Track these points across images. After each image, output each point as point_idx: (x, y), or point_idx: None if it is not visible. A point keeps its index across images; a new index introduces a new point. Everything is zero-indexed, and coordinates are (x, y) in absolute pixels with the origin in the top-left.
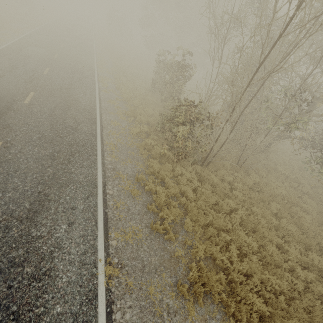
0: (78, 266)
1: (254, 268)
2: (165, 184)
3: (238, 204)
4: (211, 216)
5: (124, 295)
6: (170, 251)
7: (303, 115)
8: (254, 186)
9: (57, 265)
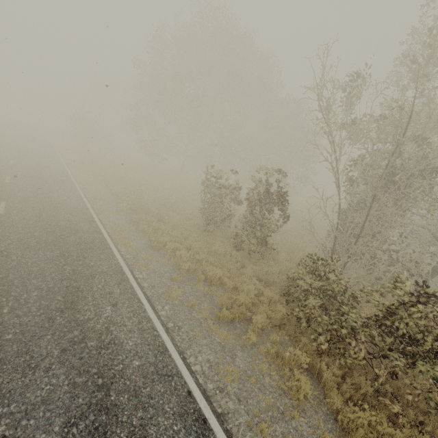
0: None
1: None
2: None
3: None
4: None
5: None
6: None
7: None
8: None
9: None
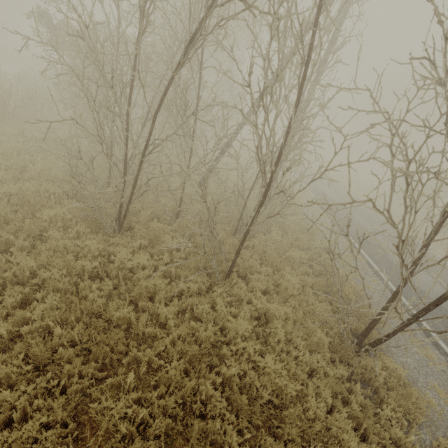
0: None
1: None
2: None
3: None
4: None
5: None
6: None
7: None
8: None
9: None
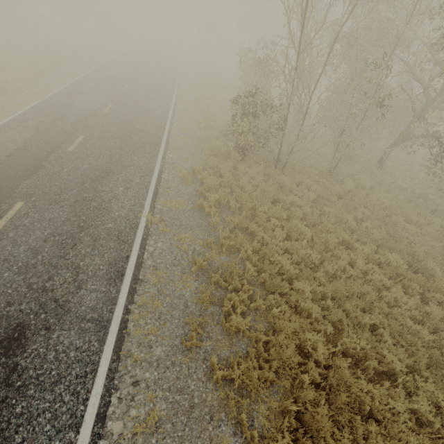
0: (127, 210)
1: (296, 246)
2: (222, 177)
3: (311, 206)
4: (265, 207)
5: (160, 235)
6: (210, 222)
7: (432, 102)
8: (344, 195)
9: (113, 206)
